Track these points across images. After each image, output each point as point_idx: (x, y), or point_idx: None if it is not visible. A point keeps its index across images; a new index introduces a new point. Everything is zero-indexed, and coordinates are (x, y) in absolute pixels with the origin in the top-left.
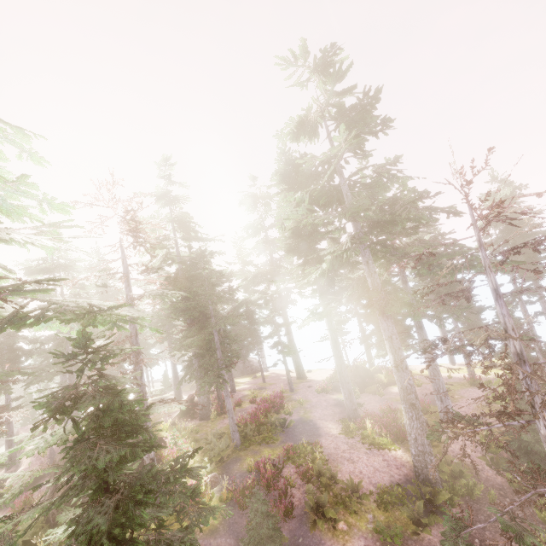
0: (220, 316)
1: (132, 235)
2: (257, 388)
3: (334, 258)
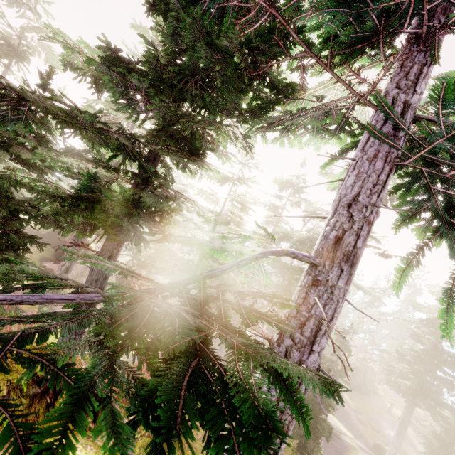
0: None
1: None
2: None
3: None
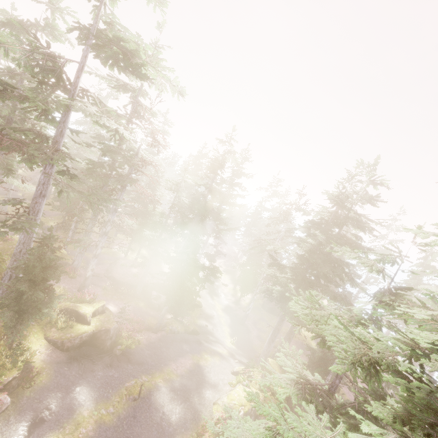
0: (346, 290)
1: None
2: None
3: None
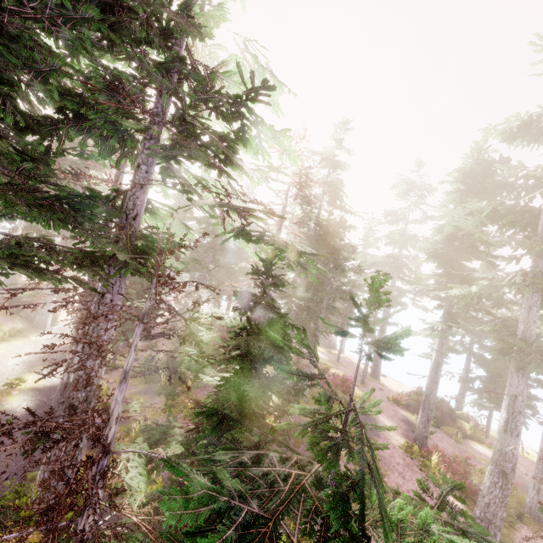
0: (336, 286)
1: (298, 188)
2: (330, 362)
3: (489, 285)
